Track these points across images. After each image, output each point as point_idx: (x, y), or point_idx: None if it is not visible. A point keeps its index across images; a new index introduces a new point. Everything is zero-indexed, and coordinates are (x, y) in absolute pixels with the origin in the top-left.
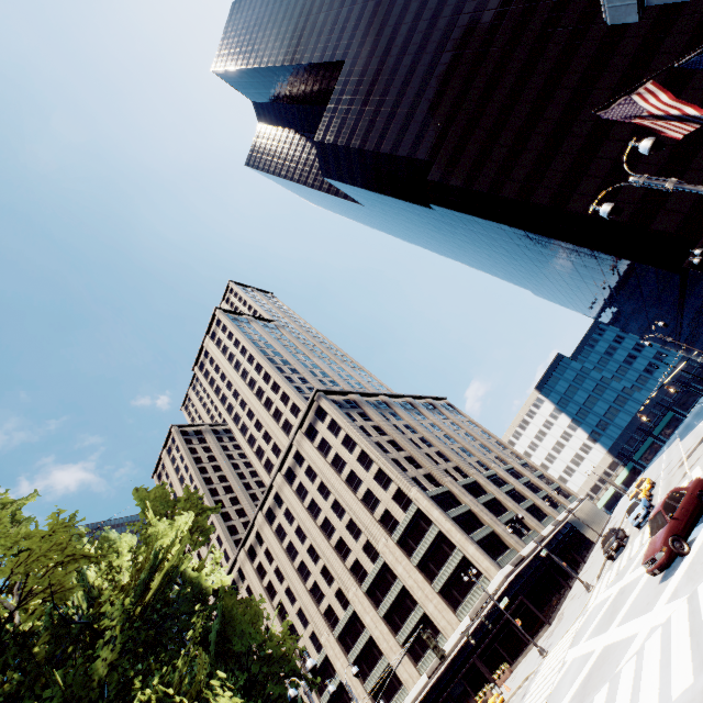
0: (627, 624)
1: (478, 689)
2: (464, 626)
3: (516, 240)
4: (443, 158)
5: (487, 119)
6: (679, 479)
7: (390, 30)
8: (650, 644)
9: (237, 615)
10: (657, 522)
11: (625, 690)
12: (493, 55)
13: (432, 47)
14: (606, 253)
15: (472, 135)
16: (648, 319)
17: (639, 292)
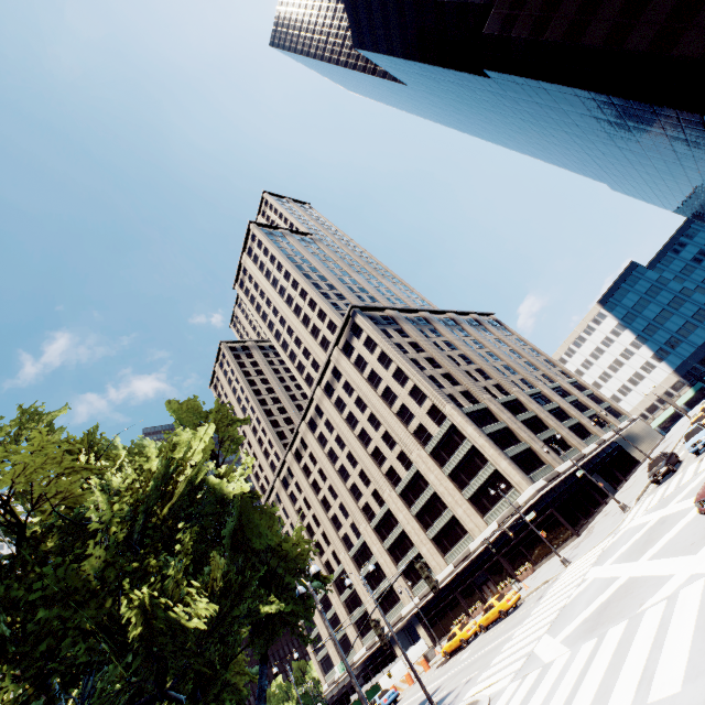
0: (662, 561)
1: (500, 580)
2: (490, 530)
3: (596, 111)
4: None
5: None
6: None
7: None
8: (687, 594)
9: (256, 518)
10: None
11: (645, 638)
12: None
13: None
14: None
15: None
16: None
17: None
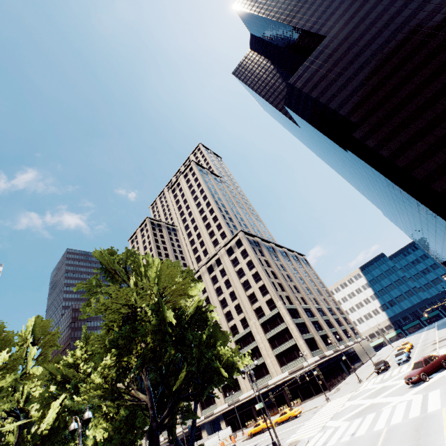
0: (387, 398)
1: (280, 405)
2: (283, 375)
3: (391, 188)
4: (367, 126)
5: (404, 112)
6: (430, 350)
7: (364, 27)
8: (400, 404)
9: (217, 333)
10: (418, 365)
11: (385, 414)
12: (425, 72)
13: (387, 51)
14: (444, 219)
15: (391, 119)
16: None
17: None
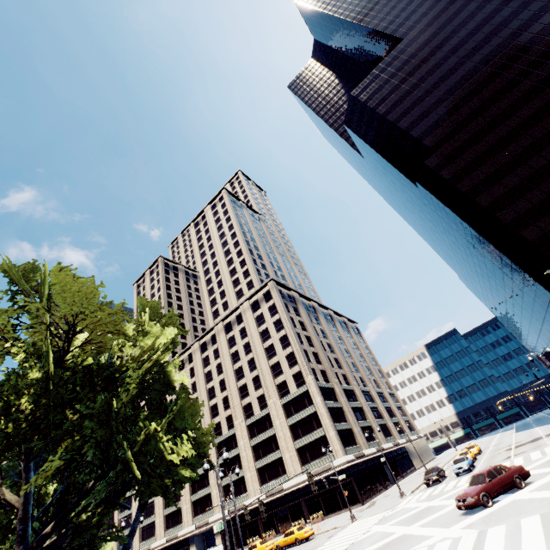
0: (427, 528)
1: (295, 519)
2: (304, 477)
3: (469, 237)
4: (444, 152)
5: (493, 136)
6: (503, 458)
7: (451, 29)
8: (441, 545)
9: (185, 406)
10: (478, 479)
11: None
12: (525, 86)
13: (478, 58)
14: (534, 279)
15: (476, 144)
16: (539, 337)
17: (543, 317)
